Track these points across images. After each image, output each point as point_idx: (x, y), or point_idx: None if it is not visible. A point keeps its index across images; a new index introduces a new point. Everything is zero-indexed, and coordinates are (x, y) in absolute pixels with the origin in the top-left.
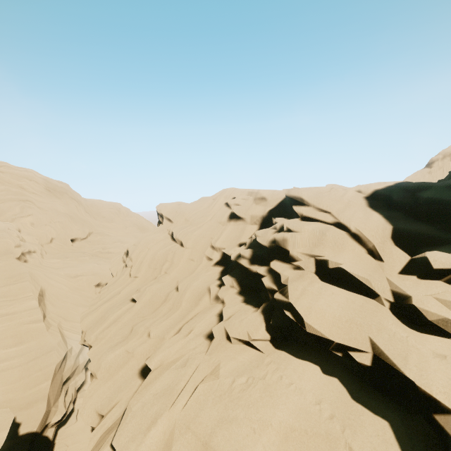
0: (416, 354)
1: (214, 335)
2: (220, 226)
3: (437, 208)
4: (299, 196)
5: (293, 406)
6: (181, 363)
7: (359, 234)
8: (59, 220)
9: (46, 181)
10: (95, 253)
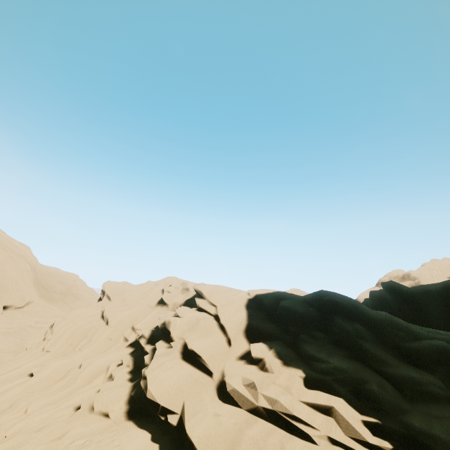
0: (203, 413)
1: (82, 404)
2: (149, 309)
3: (284, 313)
4: (200, 290)
5: None
6: (37, 429)
7: (224, 325)
8: (1, 282)
9: (8, 241)
10: (25, 326)
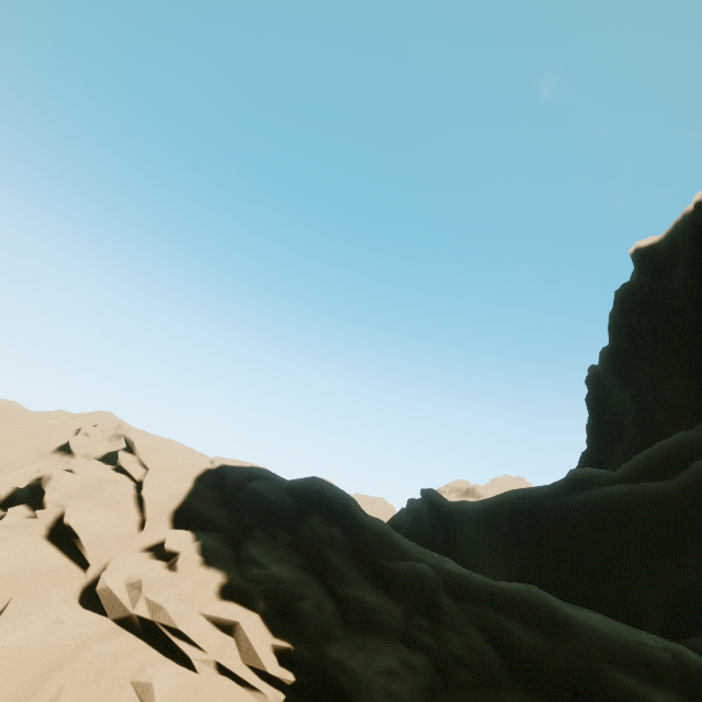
0: (36, 617)
1: None
2: (36, 456)
3: (248, 498)
4: (133, 440)
5: None
6: None
7: (145, 497)
8: None
9: None
10: None
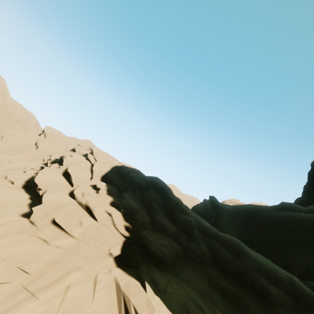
0: (56, 194)
1: (2, 173)
2: (65, 151)
3: (129, 178)
4: (93, 150)
5: (3, 196)
6: None
7: (93, 169)
8: None
9: None
10: None
